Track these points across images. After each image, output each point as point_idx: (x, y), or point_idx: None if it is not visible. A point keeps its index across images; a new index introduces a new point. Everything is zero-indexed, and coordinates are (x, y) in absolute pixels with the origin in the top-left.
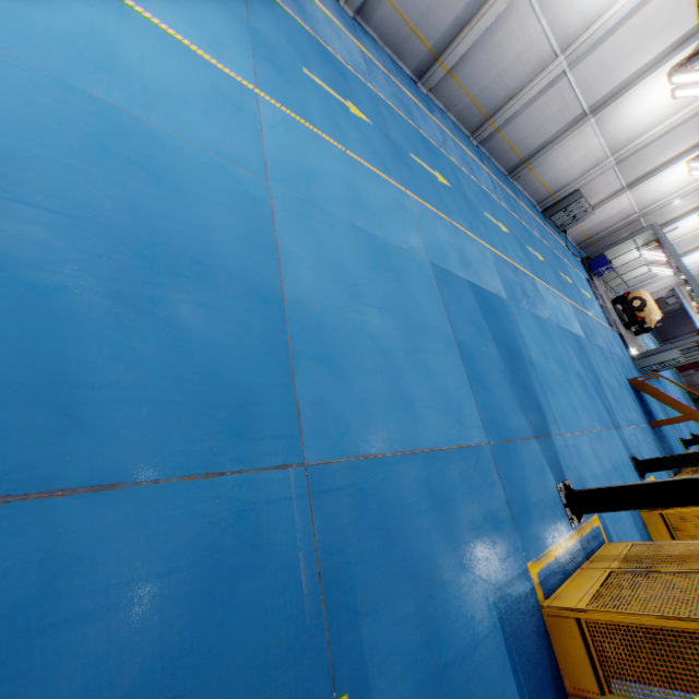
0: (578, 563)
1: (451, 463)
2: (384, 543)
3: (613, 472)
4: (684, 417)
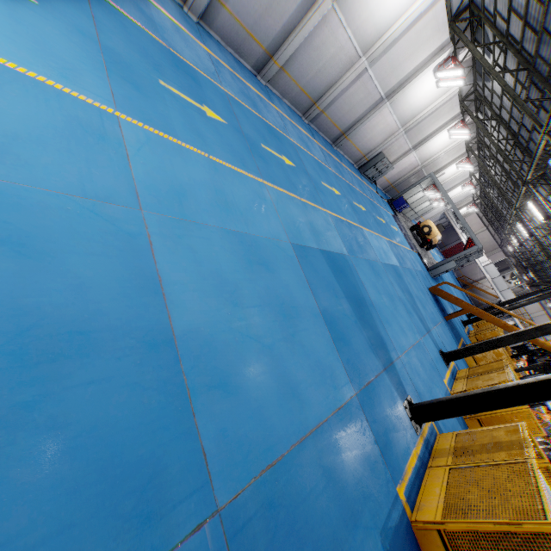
0: (425, 464)
1: (334, 430)
2: (297, 547)
3: (432, 371)
4: (465, 311)
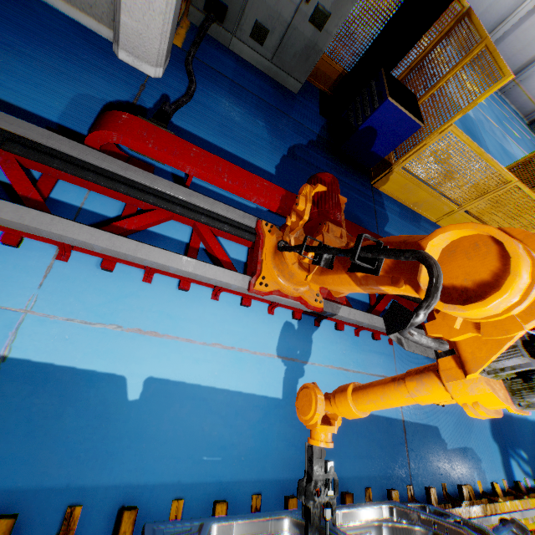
0: None
1: None
2: None
3: None
4: None
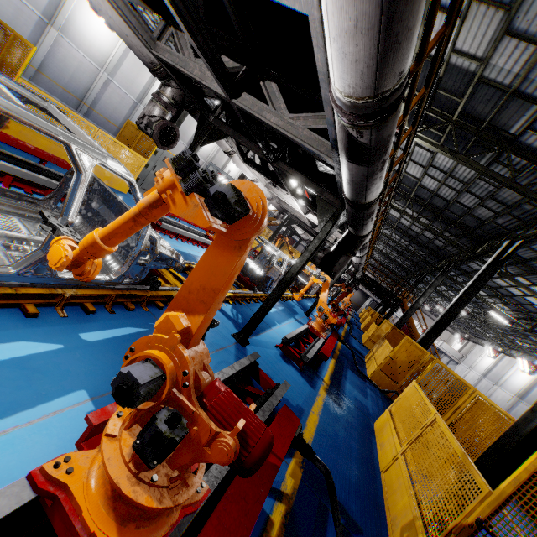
0: None
1: None
2: None
3: None
4: None
